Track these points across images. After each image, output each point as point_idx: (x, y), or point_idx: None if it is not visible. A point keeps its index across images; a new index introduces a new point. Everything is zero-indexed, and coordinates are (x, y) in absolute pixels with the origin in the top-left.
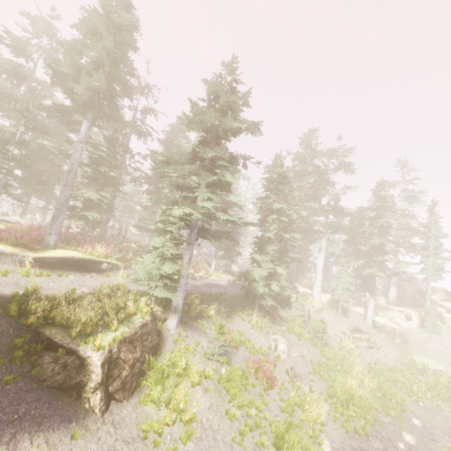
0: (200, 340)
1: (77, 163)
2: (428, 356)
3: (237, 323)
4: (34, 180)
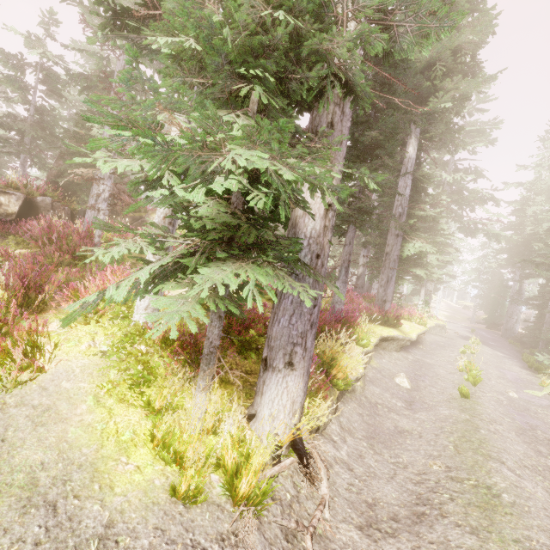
0: None
1: (406, 203)
2: None
3: None
4: None
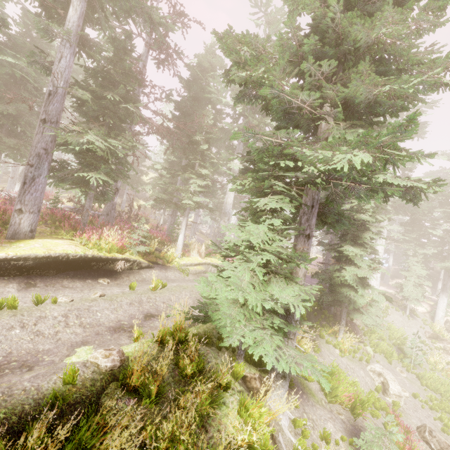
0: (320, 420)
1: (63, 79)
2: None
3: (323, 349)
4: (2, 132)
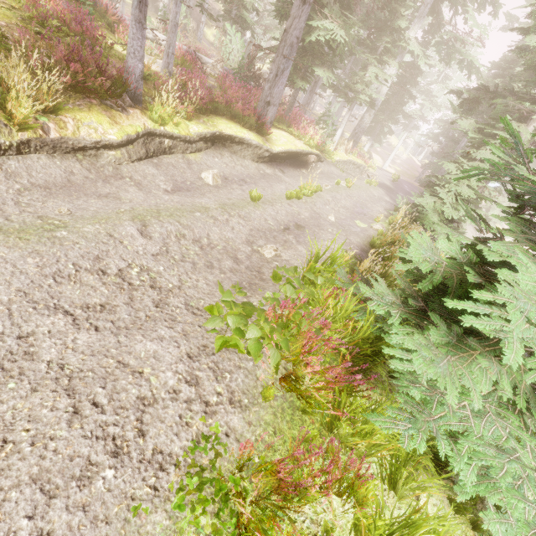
0: None
1: None
2: None
3: None
4: None
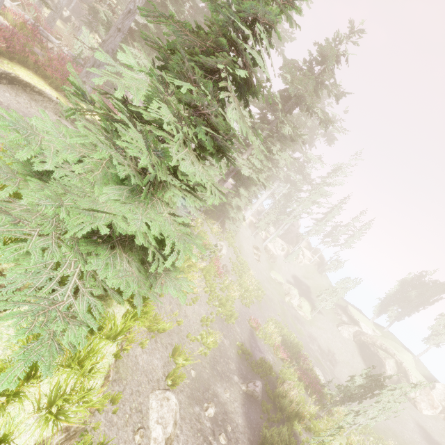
0: None
1: (142, 5)
2: (279, 273)
3: (204, 227)
4: None
